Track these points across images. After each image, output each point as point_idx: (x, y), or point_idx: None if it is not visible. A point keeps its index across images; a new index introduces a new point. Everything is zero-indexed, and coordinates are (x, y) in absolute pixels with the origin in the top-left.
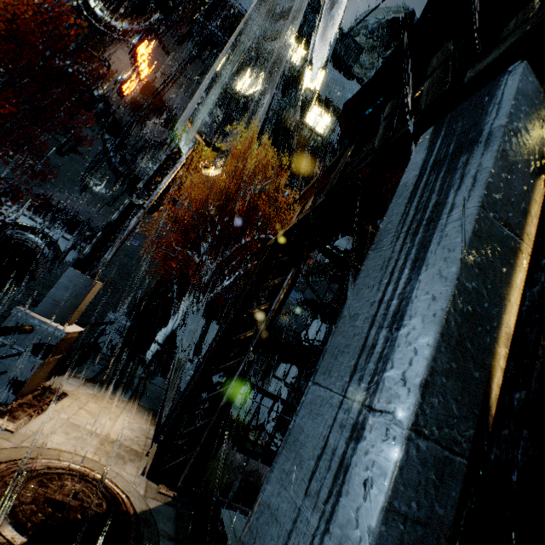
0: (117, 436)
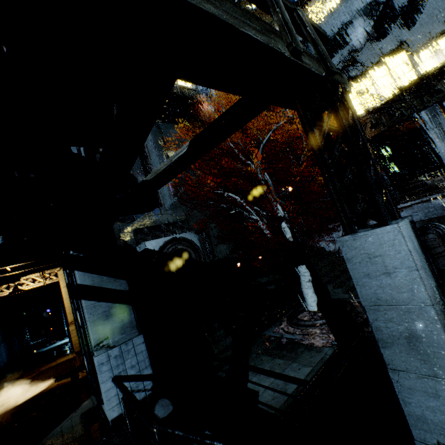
0: None
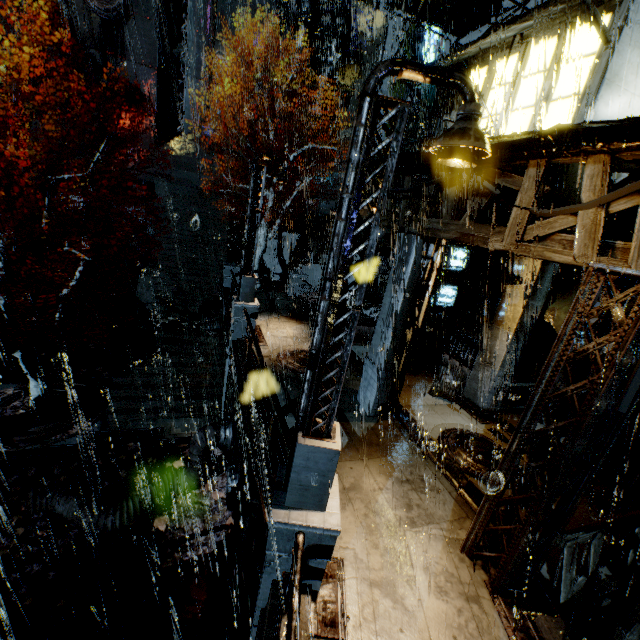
0: (293, 335)
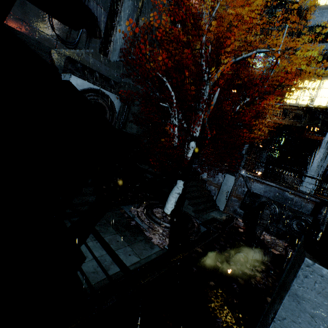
0: None
